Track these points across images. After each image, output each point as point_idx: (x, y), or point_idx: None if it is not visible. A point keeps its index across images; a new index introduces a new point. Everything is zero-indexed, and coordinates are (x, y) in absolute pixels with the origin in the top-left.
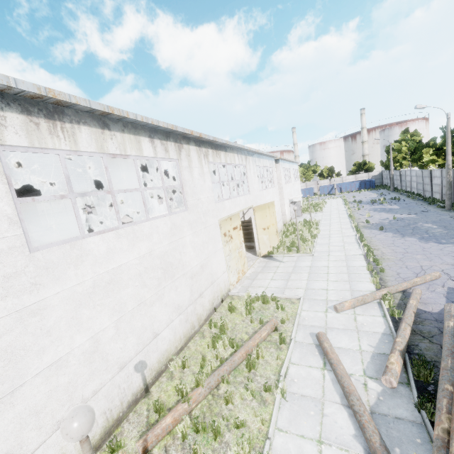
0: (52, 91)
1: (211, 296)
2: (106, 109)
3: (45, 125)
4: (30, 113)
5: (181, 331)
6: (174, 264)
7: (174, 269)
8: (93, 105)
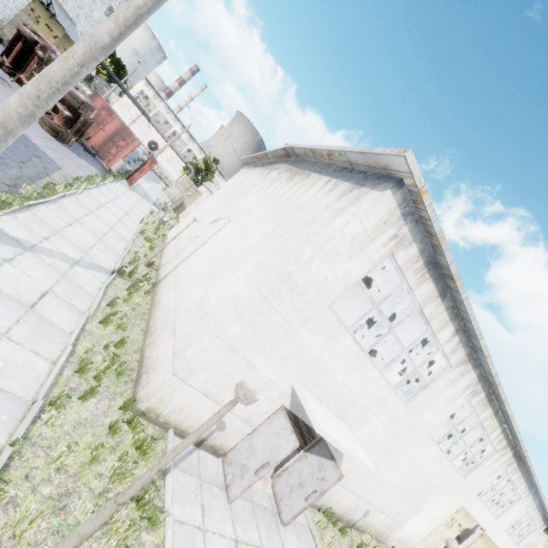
0: (506, 401)
1: (402, 537)
2: (510, 415)
3: (484, 401)
4: (487, 396)
5: (381, 527)
6: (426, 494)
7: (422, 496)
8: (509, 411)
